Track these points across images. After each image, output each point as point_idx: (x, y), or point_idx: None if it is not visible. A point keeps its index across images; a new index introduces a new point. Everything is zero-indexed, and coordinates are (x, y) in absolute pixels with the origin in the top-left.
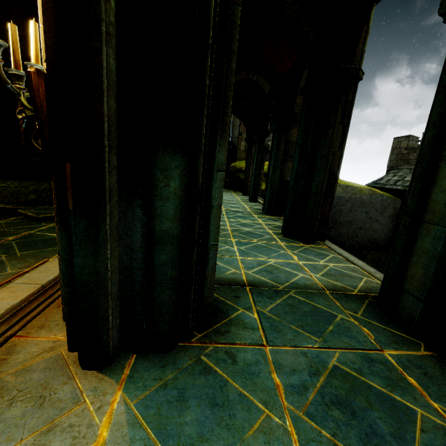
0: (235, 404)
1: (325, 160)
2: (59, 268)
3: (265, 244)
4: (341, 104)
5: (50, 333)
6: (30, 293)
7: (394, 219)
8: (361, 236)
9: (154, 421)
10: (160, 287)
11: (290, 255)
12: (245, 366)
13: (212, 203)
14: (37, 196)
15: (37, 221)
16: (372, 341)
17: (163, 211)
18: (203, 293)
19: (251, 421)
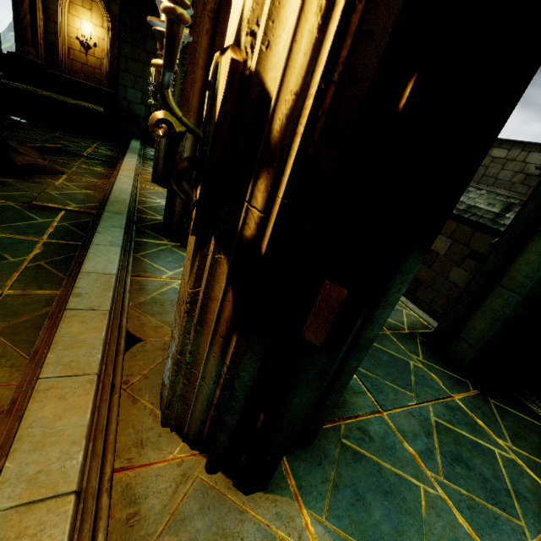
0: (399, 486)
1: None
2: (175, 370)
3: None
4: None
5: (161, 452)
6: (93, 395)
7: None
8: None
9: (355, 532)
10: (336, 391)
11: None
12: (382, 441)
13: None
14: None
15: None
16: (444, 388)
17: (379, 318)
18: None
19: (419, 500)
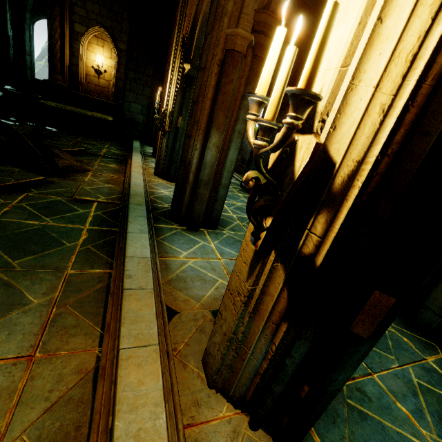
0: None
1: None
2: (227, 345)
3: None
4: None
5: (213, 411)
6: (160, 362)
7: None
8: None
9: None
10: None
11: None
12: (378, 401)
13: None
14: None
15: None
16: (417, 351)
17: None
18: None
19: None
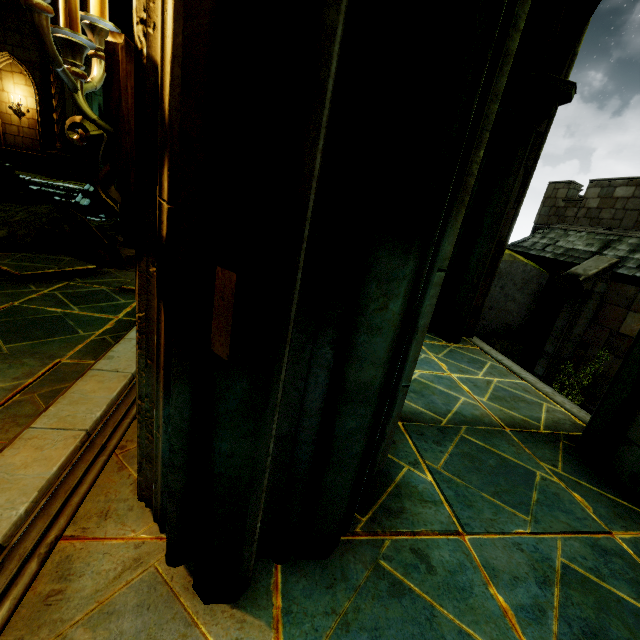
0: None
1: (497, 223)
2: (138, 420)
3: None
4: (533, 137)
5: (124, 528)
6: (70, 449)
7: (536, 298)
8: (490, 319)
9: None
10: (337, 468)
11: (436, 362)
12: (448, 576)
13: (418, 323)
14: (10, 233)
15: (19, 281)
16: (594, 518)
17: (367, 351)
18: (374, 457)
19: None
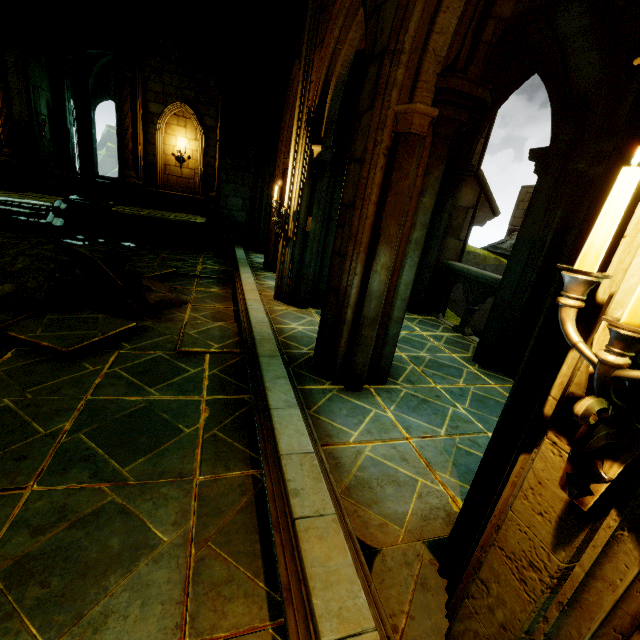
0: None
1: None
2: None
3: (483, 392)
4: None
5: None
6: None
7: None
8: (478, 319)
9: None
10: None
11: None
12: None
13: None
14: (17, 286)
15: (66, 358)
16: None
17: None
18: None
19: None
